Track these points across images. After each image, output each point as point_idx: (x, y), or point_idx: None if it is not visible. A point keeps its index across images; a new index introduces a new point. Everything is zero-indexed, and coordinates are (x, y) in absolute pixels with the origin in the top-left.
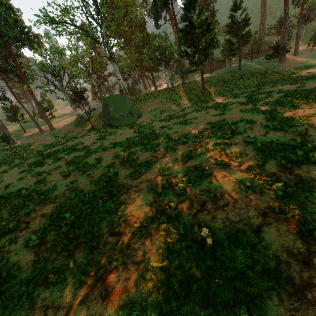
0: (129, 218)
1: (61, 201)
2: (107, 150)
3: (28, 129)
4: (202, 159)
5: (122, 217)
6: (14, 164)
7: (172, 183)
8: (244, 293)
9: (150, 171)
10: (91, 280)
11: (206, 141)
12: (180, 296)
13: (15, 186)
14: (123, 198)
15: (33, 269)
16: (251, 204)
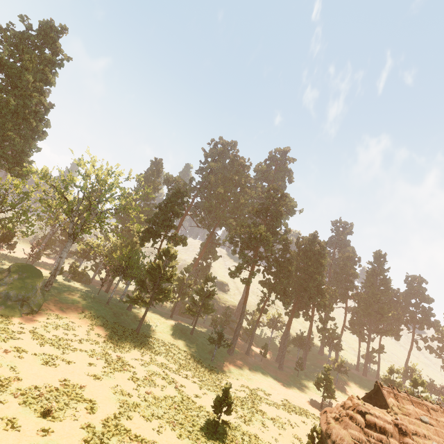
0: None
1: None
2: None
3: None
4: None
5: None
6: None
7: None
8: None
9: None
10: None
11: (9, 405)
12: None
13: None
14: None
15: None
16: None
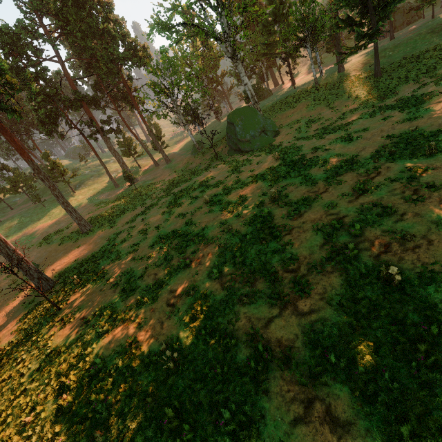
0: (300, 258)
1: (221, 242)
2: (248, 185)
3: (142, 164)
4: (381, 193)
5: (292, 256)
6: (146, 205)
7: (343, 223)
8: (435, 319)
9: (311, 209)
10: (280, 303)
11: (386, 166)
12: (369, 317)
13: (165, 228)
14: (287, 239)
15: (224, 294)
16: None
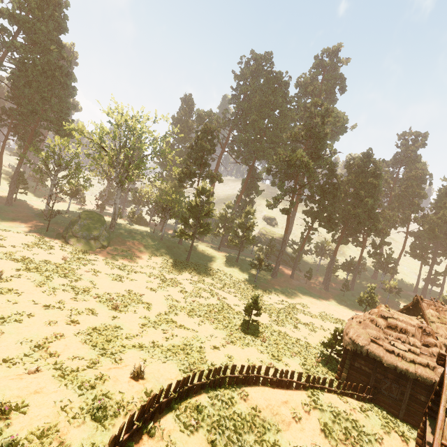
0: None
1: None
2: (7, 260)
3: None
4: (51, 311)
5: None
6: None
7: None
8: None
9: None
10: None
11: (90, 302)
12: None
13: None
14: None
15: None
16: None
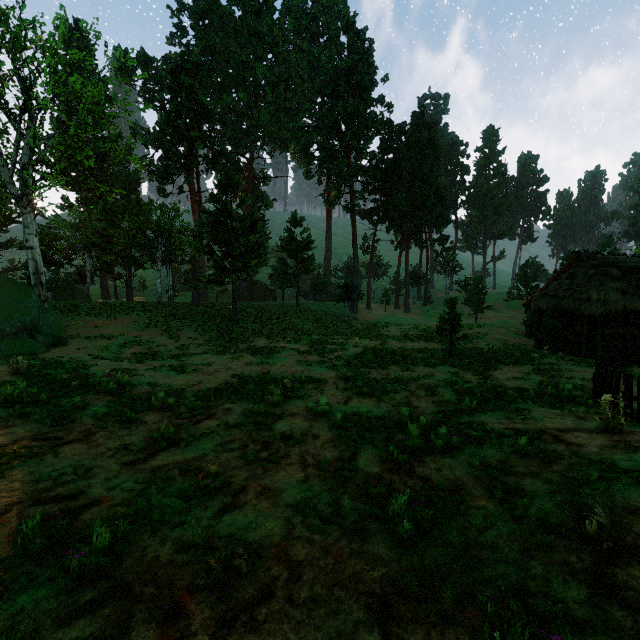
0: None
1: None
2: None
3: None
4: (206, 446)
5: None
6: None
7: (71, 529)
8: None
9: None
10: None
11: (225, 407)
12: None
13: None
14: None
15: None
16: (341, 576)
